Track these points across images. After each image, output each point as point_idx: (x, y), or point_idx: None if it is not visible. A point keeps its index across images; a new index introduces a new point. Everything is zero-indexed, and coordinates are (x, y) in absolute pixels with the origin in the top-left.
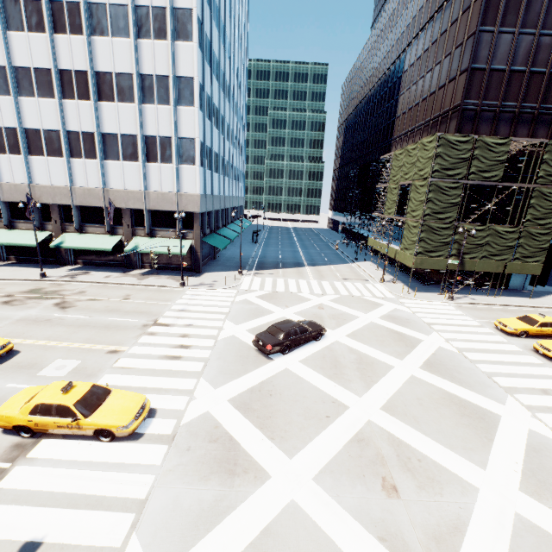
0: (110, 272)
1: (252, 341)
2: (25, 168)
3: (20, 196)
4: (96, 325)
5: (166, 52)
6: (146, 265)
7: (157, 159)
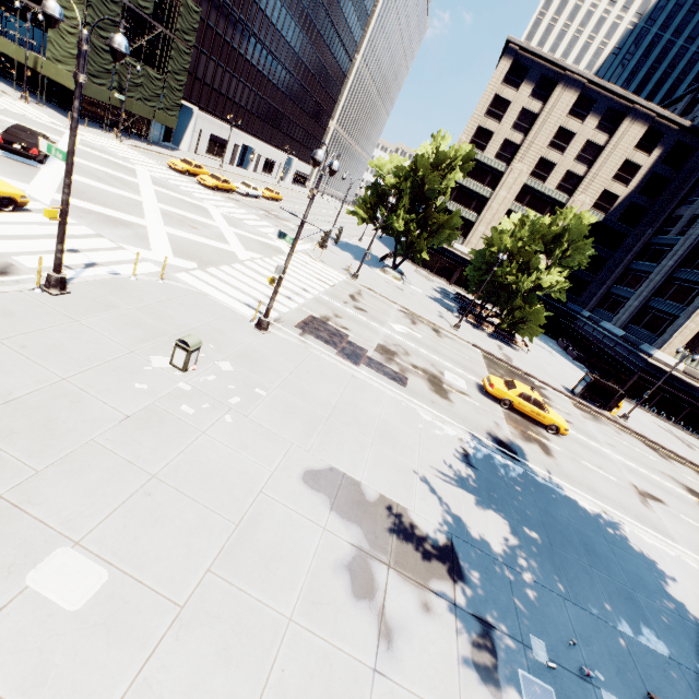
0: None
1: None
2: None
3: None
4: None
5: None
6: None
7: None
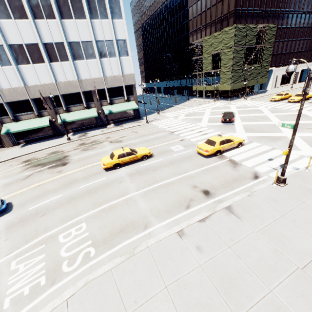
0: (97, 129)
1: (222, 121)
2: (18, 75)
3: (19, 96)
4: (151, 139)
5: None
6: (110, 122)
7: (107, 55)
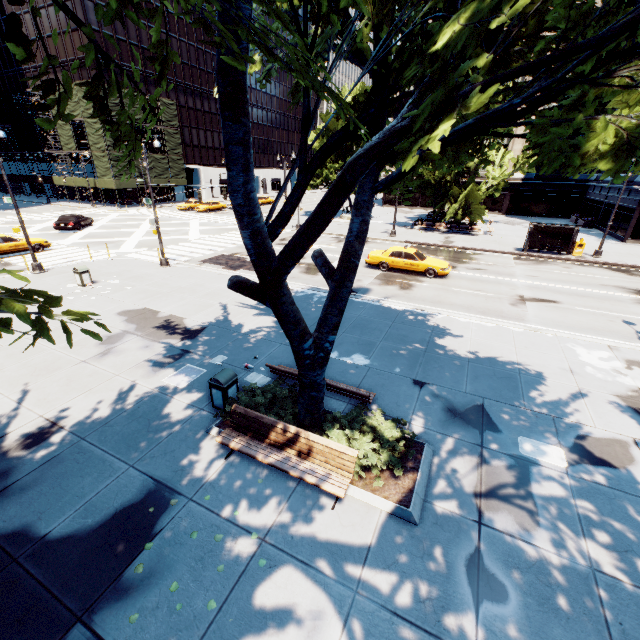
0: None
1: (54, 227)
2: None
3: None
4: None
5: None
6: None
7: None
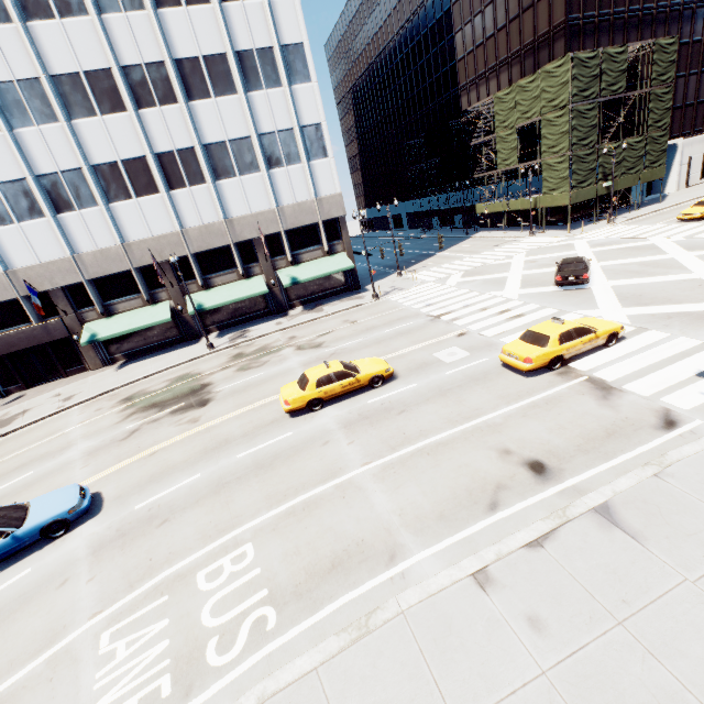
0: (268, 321)
1: (558, 283)
2: (111, 223)
3: (112, 265)
4: (389, 337)
5: (261, 14)
6: (295, 303)
7: (281, 162)
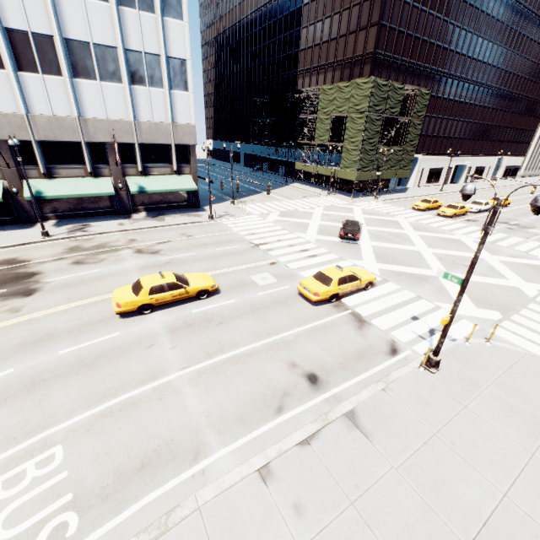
0: (111, 220)
1: (342, 237)
2: None
3: None
4: (218, 255)
5: None
6: (139, 208)
7: (145, 81)
